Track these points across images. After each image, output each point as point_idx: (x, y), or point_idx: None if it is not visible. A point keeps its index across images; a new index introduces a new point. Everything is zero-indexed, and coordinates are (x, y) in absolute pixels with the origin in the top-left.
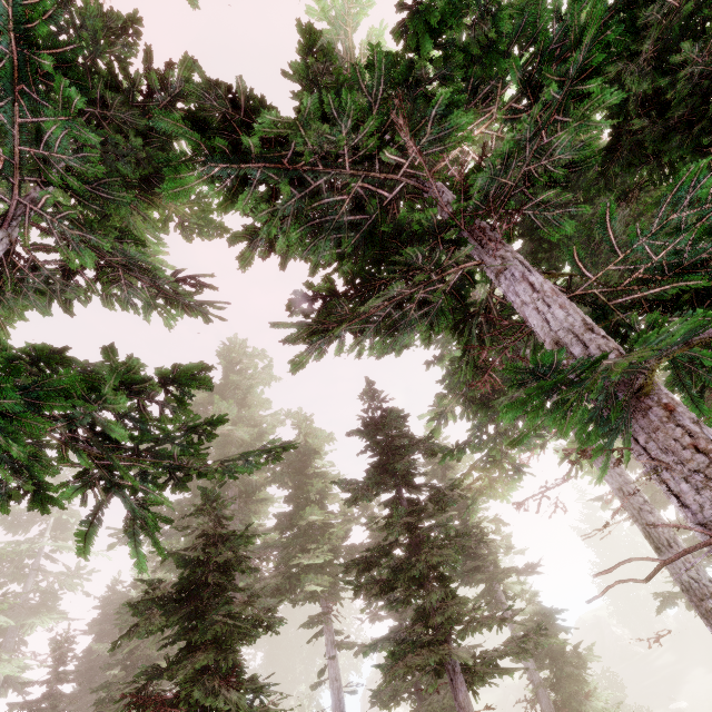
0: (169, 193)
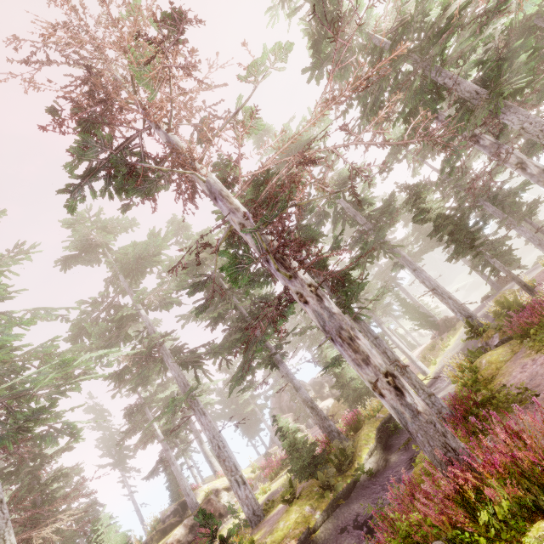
0: None
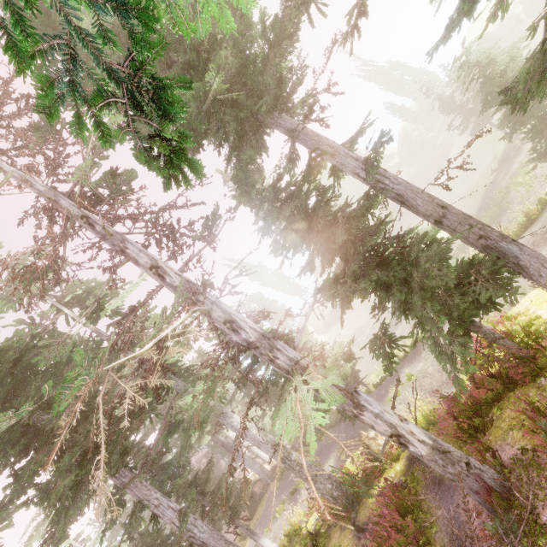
0: None
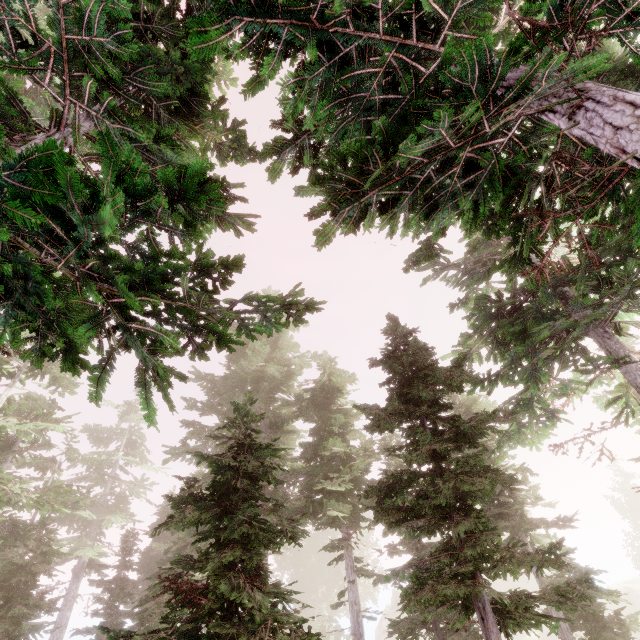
0: (193, 49)
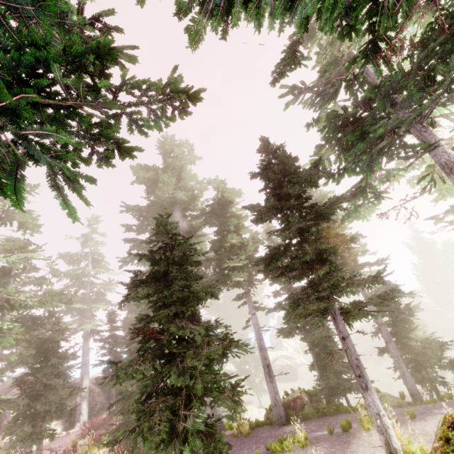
0: None
